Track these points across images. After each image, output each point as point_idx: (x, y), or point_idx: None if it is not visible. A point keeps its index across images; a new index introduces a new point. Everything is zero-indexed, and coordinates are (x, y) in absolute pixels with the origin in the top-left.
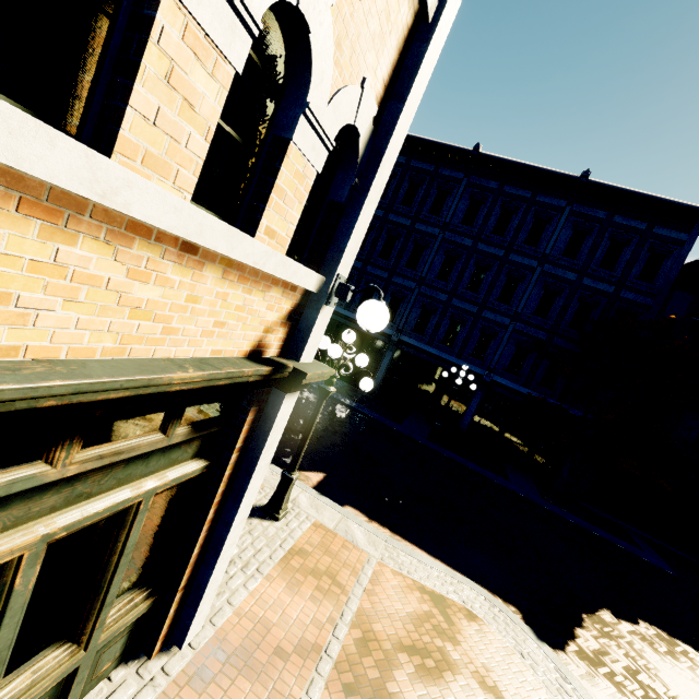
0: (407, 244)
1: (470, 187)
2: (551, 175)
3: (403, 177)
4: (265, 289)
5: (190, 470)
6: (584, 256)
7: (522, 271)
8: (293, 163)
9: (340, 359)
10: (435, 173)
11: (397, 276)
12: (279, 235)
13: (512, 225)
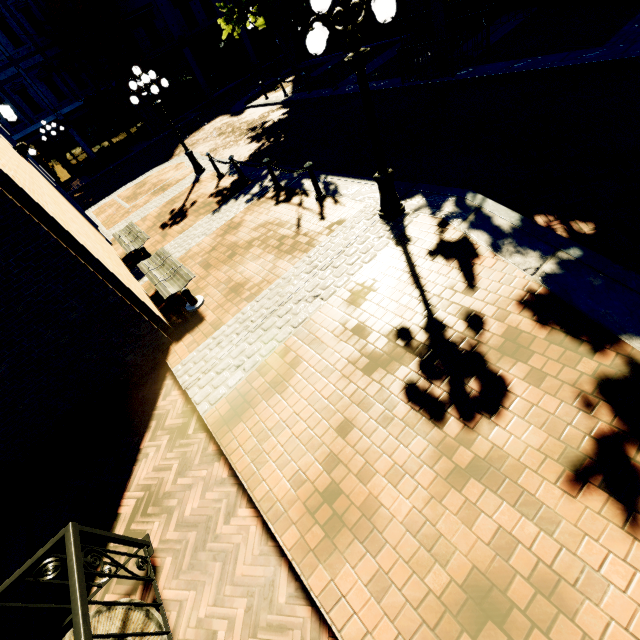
0: None
1: None
2: None
3: None
4: None
5: None
6: None
7: None
8: None
9: None
10: None
11: None
12: None
13: None
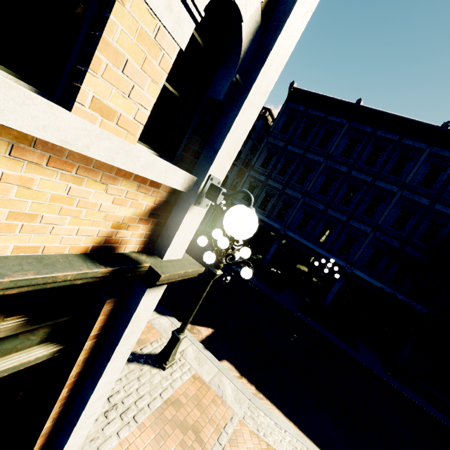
0: (299, 167)
1: (350, 130)
2: (416, 124)
3: (301, 120)
4: (108, 181)
5: (32, 357)
6: (438, 187)
7: (385, 194)
8: (134, 17)
9: (228, 249)
10: (325, 118)
11: (288, 189)
12: (121, 116)
13: (380, 159)
